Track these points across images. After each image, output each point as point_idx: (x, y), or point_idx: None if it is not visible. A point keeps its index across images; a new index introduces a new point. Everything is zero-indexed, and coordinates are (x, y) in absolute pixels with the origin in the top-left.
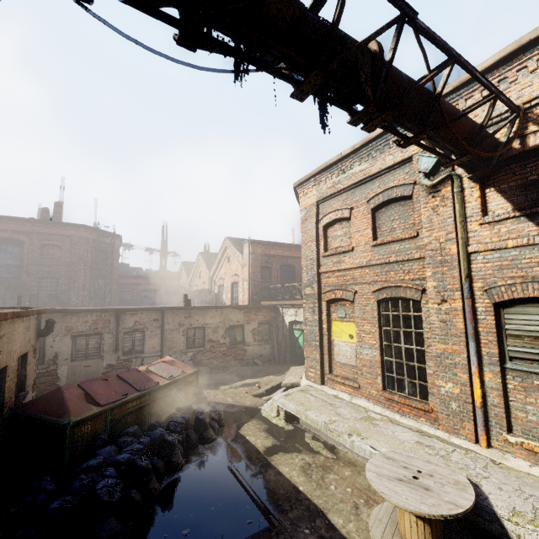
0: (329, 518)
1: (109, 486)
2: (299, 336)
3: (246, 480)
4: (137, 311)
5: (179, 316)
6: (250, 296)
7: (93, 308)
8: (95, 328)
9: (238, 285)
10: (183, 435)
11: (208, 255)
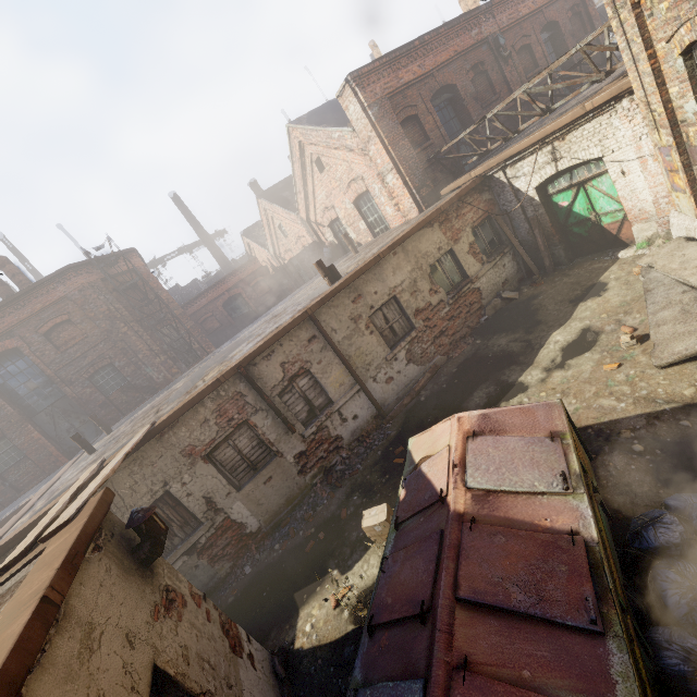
0: None
1: None
2: (572, 201)
3: None
4: (270, 346)
5: (342, 306)
6: (415, 196)
7: (194, 395)
8: (229, 421)
9: (371, 194)
10: None
11: (272, 193)
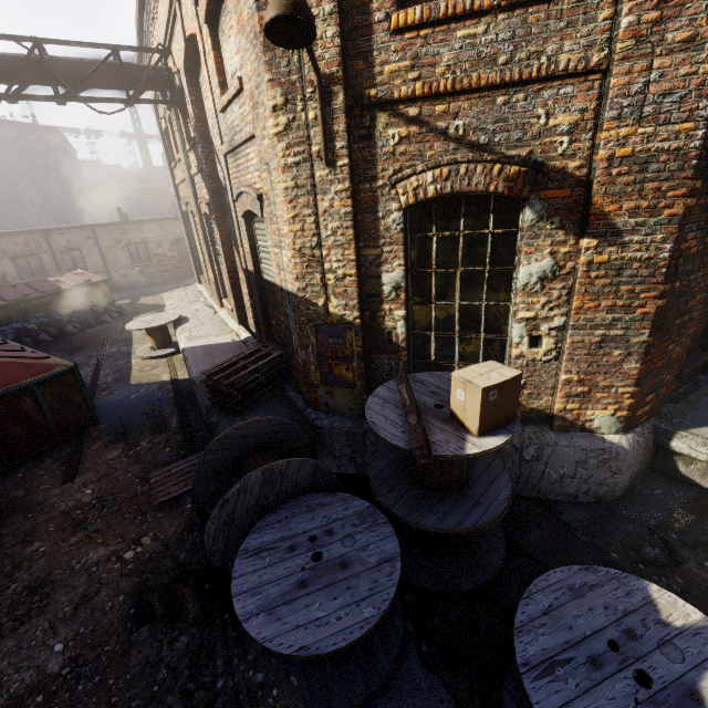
0: (134, 346)
1: (5, 334)
2: None
3: (109, 337)
4: (65, 230)
5: (113, 232)
6: None
7: (16, 231)
8: (29, 250)
9: None
10: (81, 319)
11: None
